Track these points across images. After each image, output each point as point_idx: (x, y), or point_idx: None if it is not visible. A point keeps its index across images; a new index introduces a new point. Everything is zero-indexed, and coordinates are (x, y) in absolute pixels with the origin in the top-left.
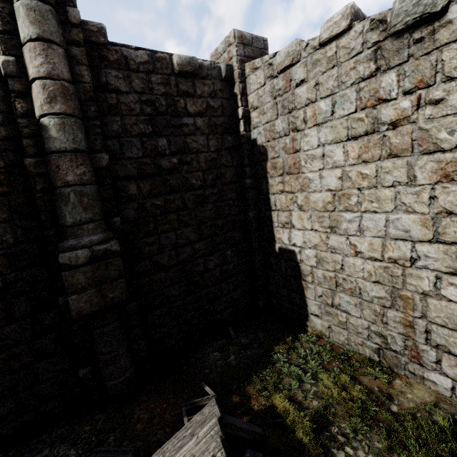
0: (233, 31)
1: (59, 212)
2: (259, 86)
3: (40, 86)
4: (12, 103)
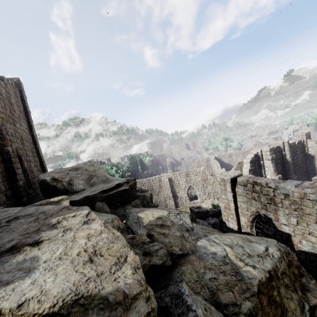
0: (304, 134)
1: (289, 172)
2: (312, 144)
3: (288, 155)
4: (284, 158)
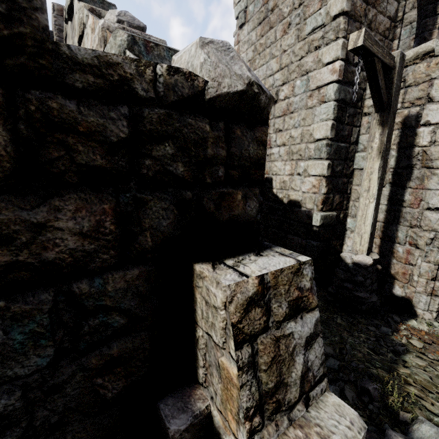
0: (52, 4)
1: None
2: None
3: None
4: None
